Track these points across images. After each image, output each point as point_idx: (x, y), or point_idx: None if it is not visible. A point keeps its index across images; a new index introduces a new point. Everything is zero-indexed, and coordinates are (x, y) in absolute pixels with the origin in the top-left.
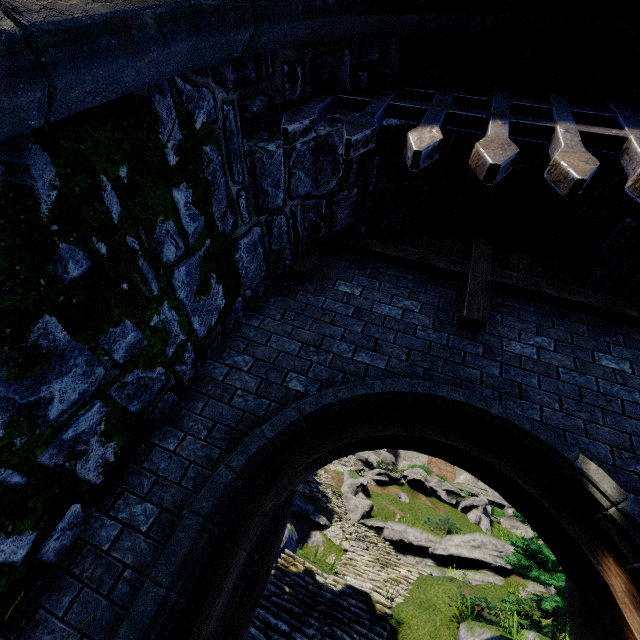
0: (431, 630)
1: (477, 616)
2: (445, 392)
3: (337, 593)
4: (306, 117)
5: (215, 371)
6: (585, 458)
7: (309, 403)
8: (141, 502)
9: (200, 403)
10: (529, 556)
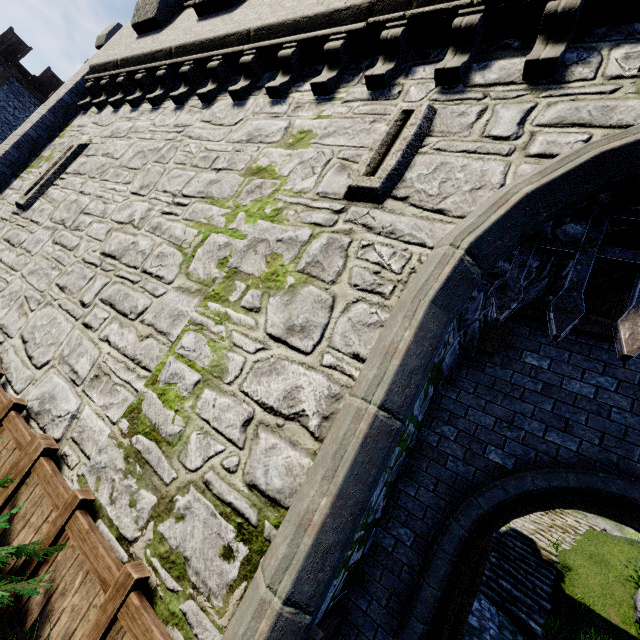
0: (602, 582)
1: None
2: None
3: (501, 533)
4: (514, 299)
5: (429, 438)
6: None
7: (511, 486)
8: (402, 527)
9: (424, 463)
10: None
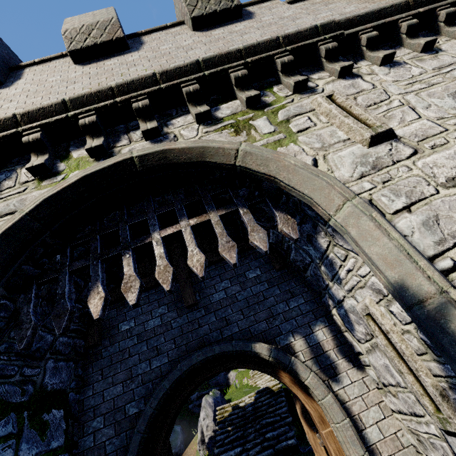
0: None
1: None
2: (195, 360)
3: (254, 402)
4: (28, 328)
5: (86, 443)
6: (254, 345)
7: (141, 424)
8: None
9: None
10: None
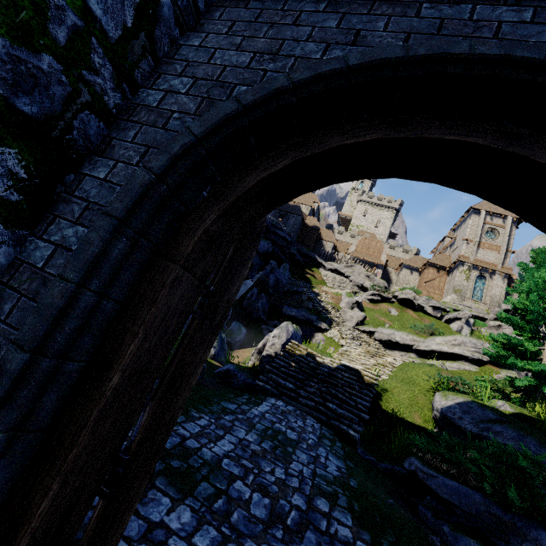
0: (410, 396)
1: (451, 389)
2: (465, 47)
3: (333, 369)
4: None
5: (148, 98)
6: None
7: (251, 91)
8: (72, 226)
9: (132, 131)
10: (509, 349)
